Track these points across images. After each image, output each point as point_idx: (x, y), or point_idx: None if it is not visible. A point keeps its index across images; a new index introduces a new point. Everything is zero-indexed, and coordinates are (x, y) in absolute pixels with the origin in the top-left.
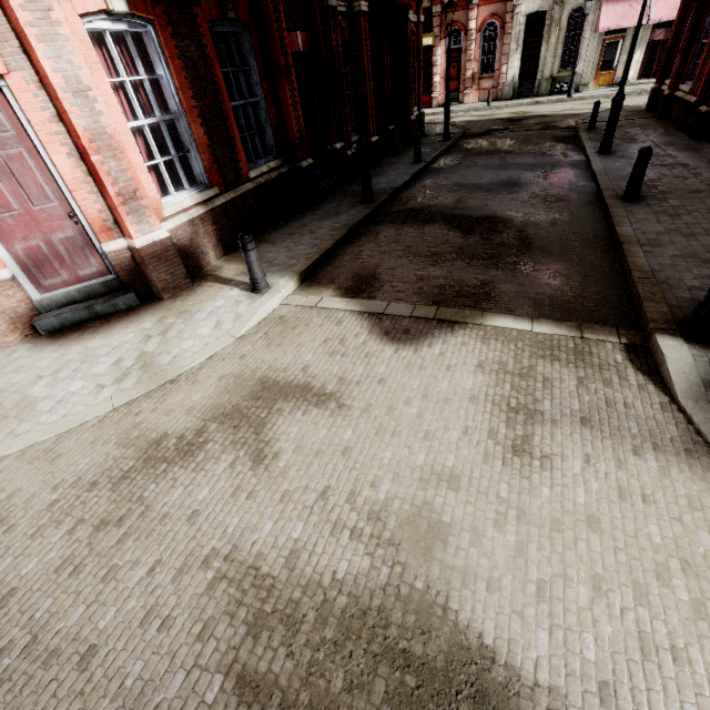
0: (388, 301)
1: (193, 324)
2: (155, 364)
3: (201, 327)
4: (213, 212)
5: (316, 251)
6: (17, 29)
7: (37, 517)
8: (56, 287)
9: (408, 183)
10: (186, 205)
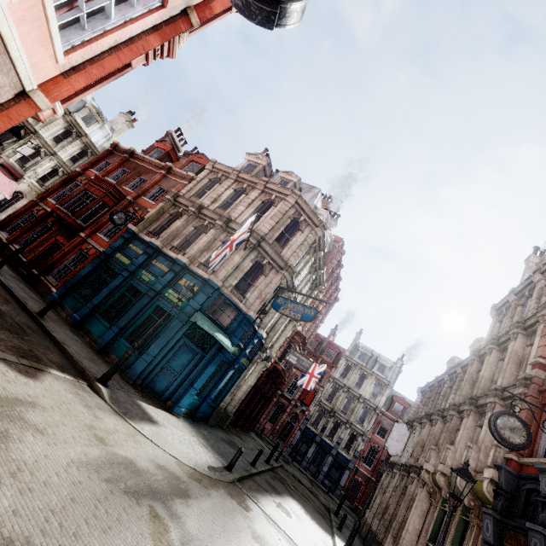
0: None
1: None
2: None
3: None
4: None
5: None
6: None
7: None
8: None
9: None
10: None
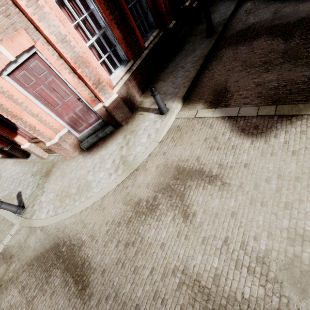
0: (239, 106)
1: (138, 137)
2: (128, 161)
3: (142, 139)
4: (133, 74)
5: (188, 80)
6: (29, 19)
7: (104, 237)
8: (83, 130)
9: (234, 11)
10: (121, 76)
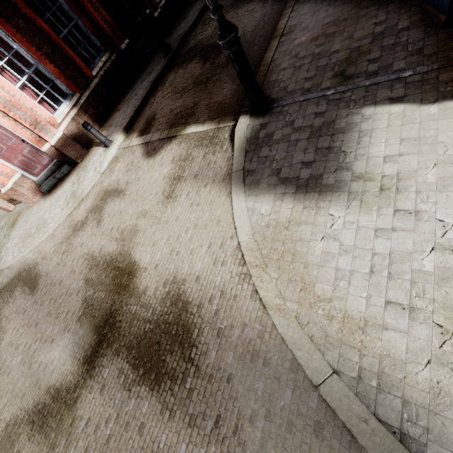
0: (154, 132)
1: (87, 172)
2: (77, 195)
3: (90, 173)
4: (82, 108)
5: (133, 109)
6: None
7: (51, 255)
8: (39, 173)
9: (198, 19)
10: (66, 112)
